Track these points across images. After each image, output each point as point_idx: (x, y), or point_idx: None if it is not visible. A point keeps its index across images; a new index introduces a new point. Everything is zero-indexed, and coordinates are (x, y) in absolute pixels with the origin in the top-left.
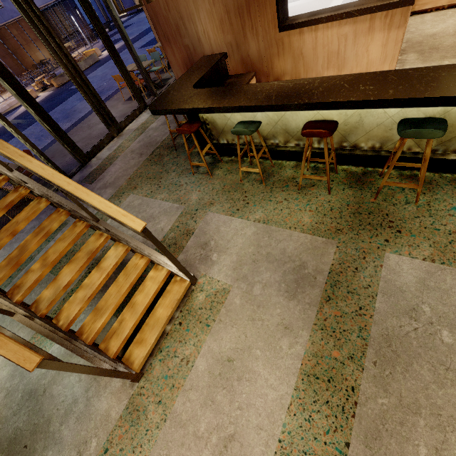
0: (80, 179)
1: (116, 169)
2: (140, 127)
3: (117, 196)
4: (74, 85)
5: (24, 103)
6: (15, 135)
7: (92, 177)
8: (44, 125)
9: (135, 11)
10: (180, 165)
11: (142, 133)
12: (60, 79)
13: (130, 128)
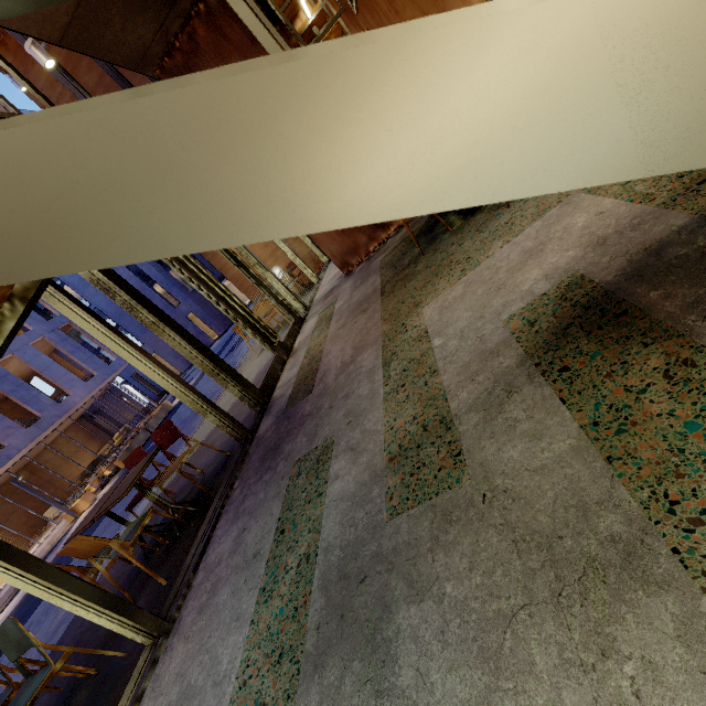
0: (277, 416)
1: (340, 348)
2: (317, 325)
3: (396, 335)
4: (151, 444)
5: (157, 322)
6: (150, 374)
7: (301, 391)
8: (190, 350)
9: (189, 365)
10: (460, 238)
11: (332, 318)
12: (127, 454)
13: (302, 339)
